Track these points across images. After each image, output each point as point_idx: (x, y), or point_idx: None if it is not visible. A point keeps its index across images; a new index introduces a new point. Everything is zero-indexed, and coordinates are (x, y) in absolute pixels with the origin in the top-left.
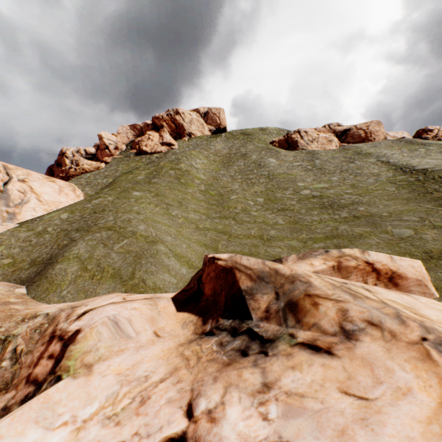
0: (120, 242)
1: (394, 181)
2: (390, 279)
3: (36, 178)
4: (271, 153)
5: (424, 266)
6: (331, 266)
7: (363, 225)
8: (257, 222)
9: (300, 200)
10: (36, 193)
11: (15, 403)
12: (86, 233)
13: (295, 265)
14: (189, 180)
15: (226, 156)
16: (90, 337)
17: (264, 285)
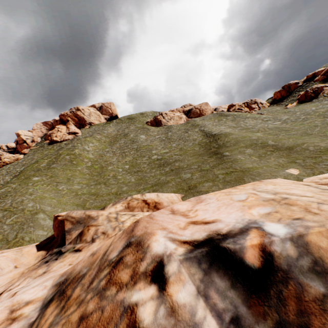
0: (11, 216)
1: (201, 143)
2: (155, 206)
3: None
4: (143, 131)
5: (184, 195)
6: (124, 206)
7: (172, 175)
8: (119, 183)
9: (149, 163)
10: None
11: None
12: None
13: (109, 209)
14: (80, 161)
15: (114, 137)
16: None
17: (79, 225)
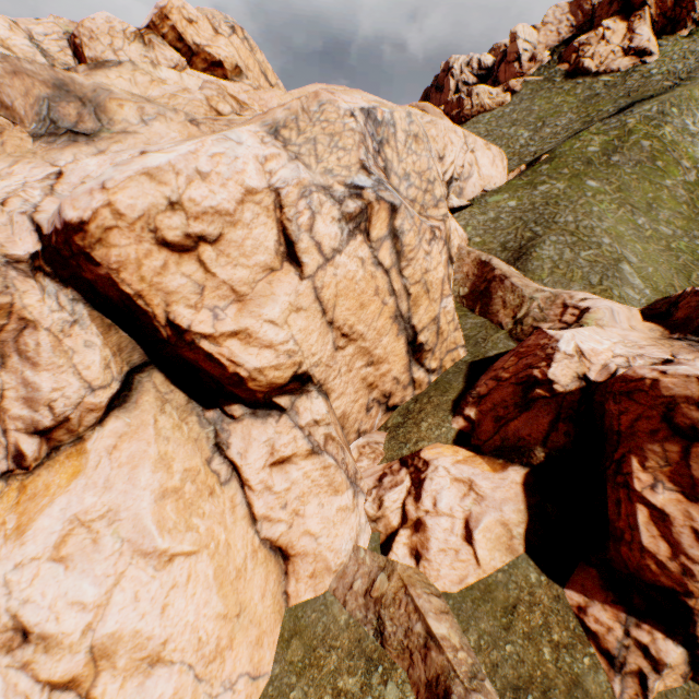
0: (586, 249)
1: None
2: None
3: (479, 146)
4: None
5: None
6: None
7: None
8: None
9: None
10: (478, 166)
11: (555, 328)
12: (547, 230)
13: None
14: (670, 163)
15: None
16: (598, 313)
17: None
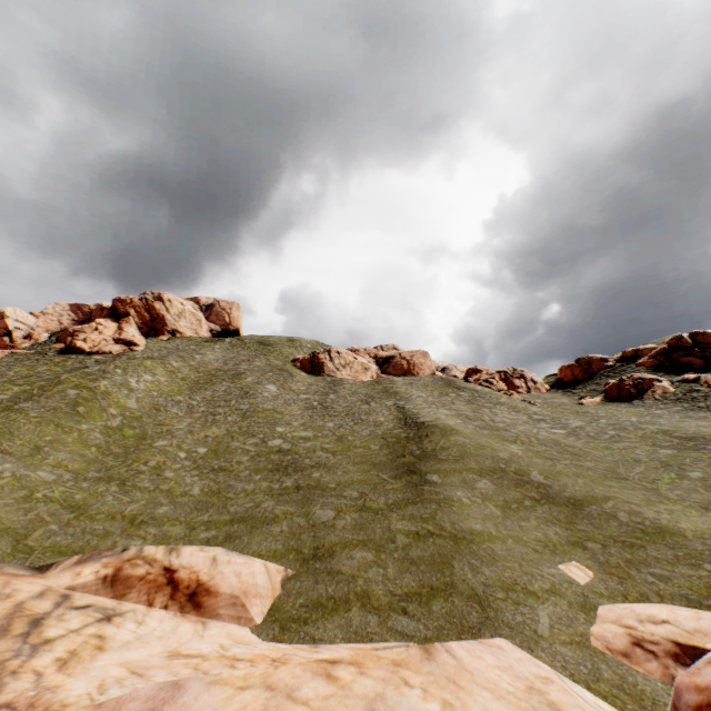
0: None
1: (388, 435)
2: (193, 596)
3: None
4: (279, 376)
5: (294, 571)
6: (104, 576)
7: (294, 501)
8: (159, 490)
9: (257, 455)
10: None
11: None
12: None
13: (58, 575)
14: (98, 408)
15: (211, 373)
16: None
17: None
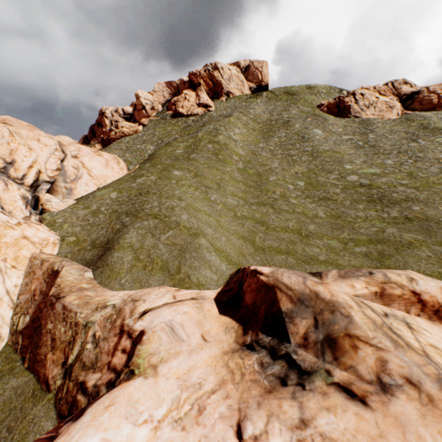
0: (166, 232)
1: None
2: (436, 312)
3: (86, 153)
4: (317, 121)
5: None
6: (374, 292)
7: (415, 231)
8: (296, 213)
9: (345, 188)
10: (87, 169)
11: (102, 384)
12: (135, 218)
13: (335, 284)
14: (227, 156)
15: (267, 123)
16: (153, 340)
17: (304, 309)
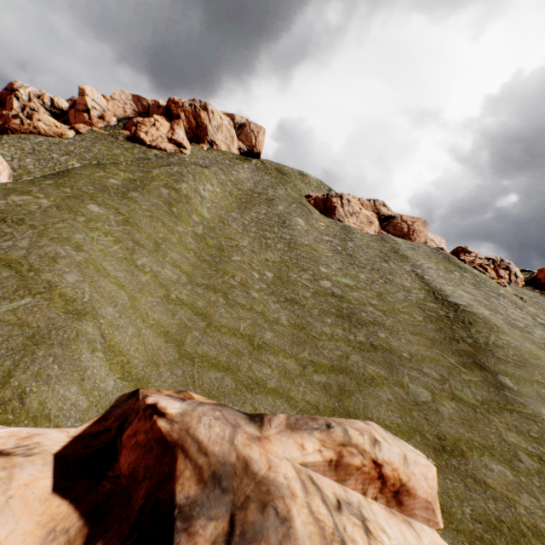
0: (16, 299)
1: (424, 307)
2: (396, 493)
3: None
4: (302, 211)
5: (434, 462)
6: (329, 459)
7: (379, 363)
8: (254, 311)
9: (316, 293)
10: None
11: None
12: None
13: (280, 439)
14: (185, 212)
15: (248, 192)
16: None
17: (218, 497)
